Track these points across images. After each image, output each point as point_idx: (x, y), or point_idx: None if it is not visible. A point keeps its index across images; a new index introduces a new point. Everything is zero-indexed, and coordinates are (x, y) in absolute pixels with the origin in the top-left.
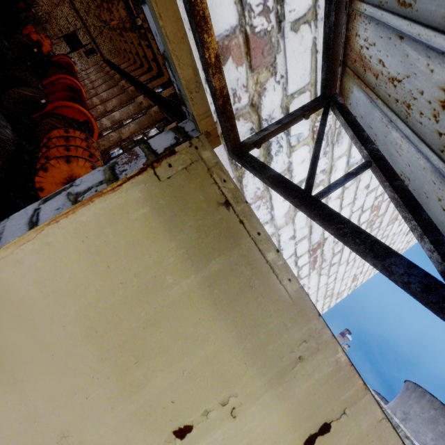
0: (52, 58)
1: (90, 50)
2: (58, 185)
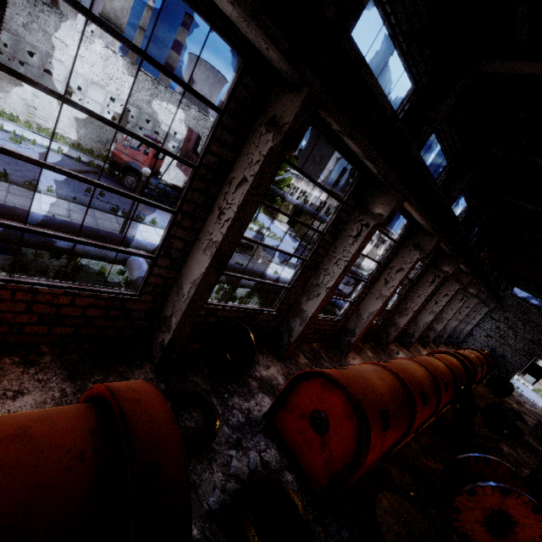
0: None
1: None
2: None
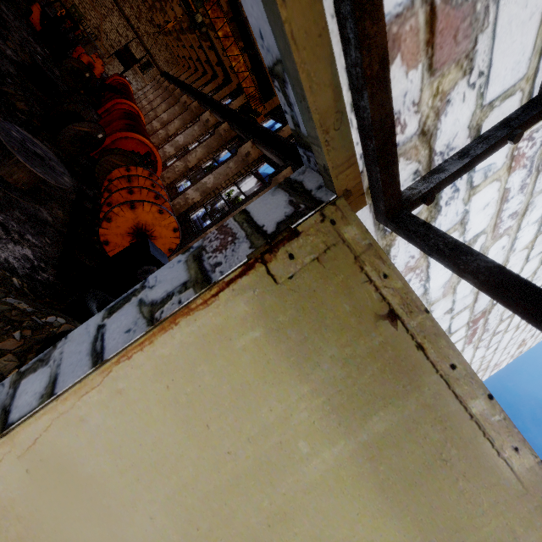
0: (106, 81)
1: (144, 64)
2: (124, 237)
